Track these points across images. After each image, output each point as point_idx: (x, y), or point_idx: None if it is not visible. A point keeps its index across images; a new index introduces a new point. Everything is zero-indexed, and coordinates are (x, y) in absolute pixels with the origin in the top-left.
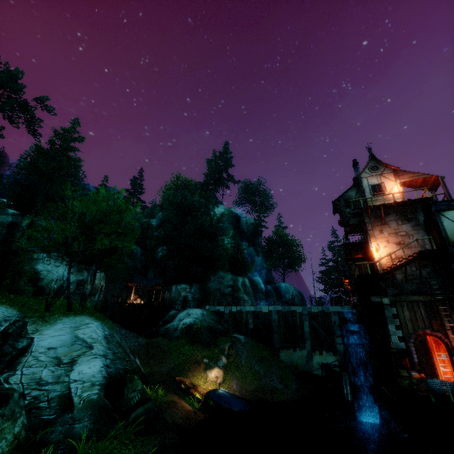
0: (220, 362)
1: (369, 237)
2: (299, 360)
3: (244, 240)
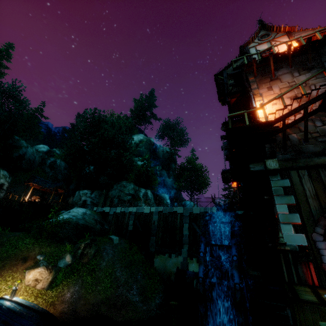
0: (61, 261)
1: (253, 98)
2: (173, 267)
3: (158, 164)
